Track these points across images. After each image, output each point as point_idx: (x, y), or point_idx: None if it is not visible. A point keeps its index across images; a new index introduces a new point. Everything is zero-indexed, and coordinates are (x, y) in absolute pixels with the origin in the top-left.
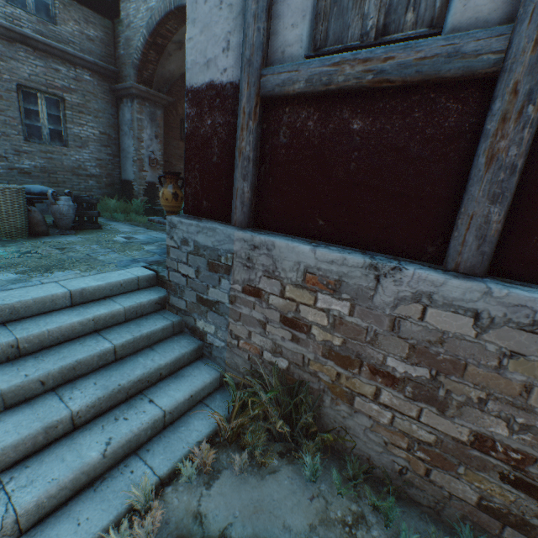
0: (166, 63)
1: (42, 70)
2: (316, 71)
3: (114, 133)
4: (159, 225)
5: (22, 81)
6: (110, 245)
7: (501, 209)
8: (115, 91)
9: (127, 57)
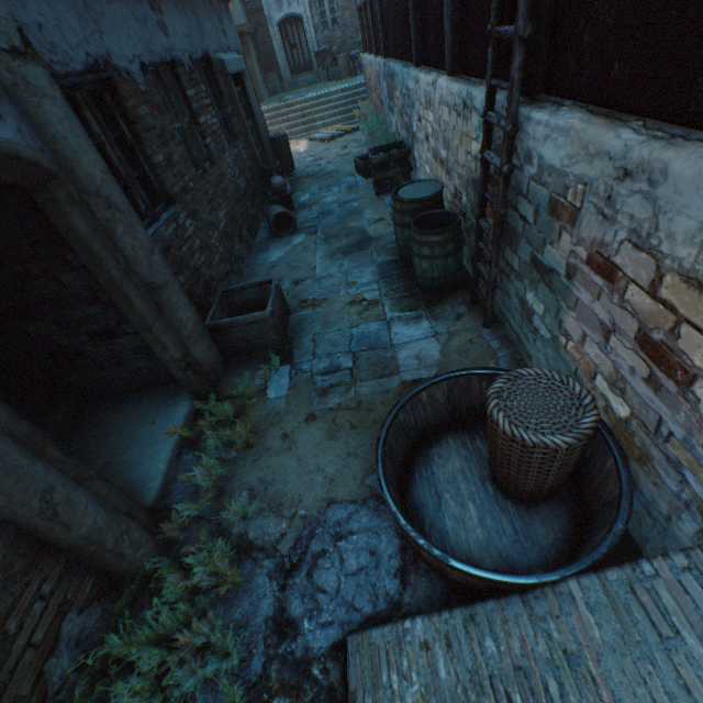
0: None
1: None
2: (358, 2)
3: None
4: None
5: None
6: None
7: (366, 38)
8: None
9: None
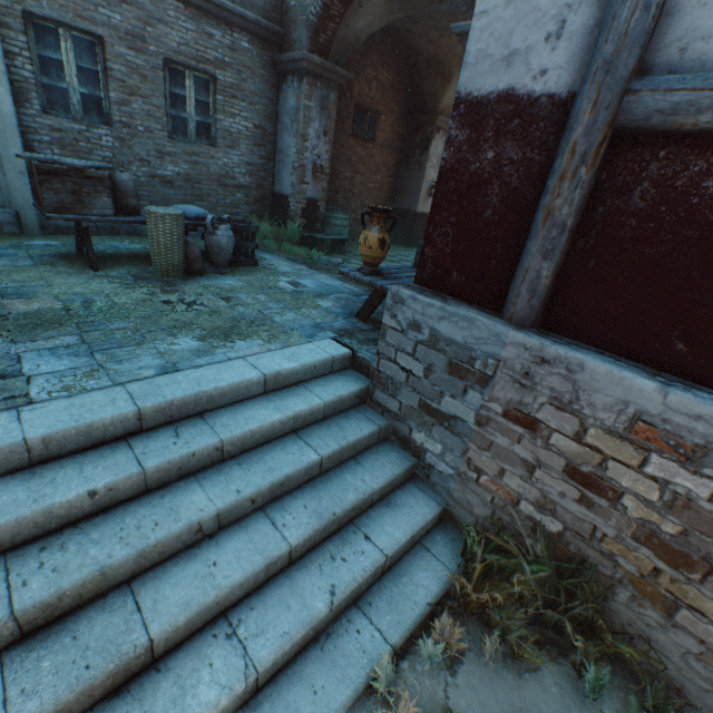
0: (351, 19)
1: (193, 36)
2: None
3: (271, 126)
4: (321, 262)
5: (169, 55)
6: (278, 295)
7: None
8: (278, 64)
9: (299, 11)
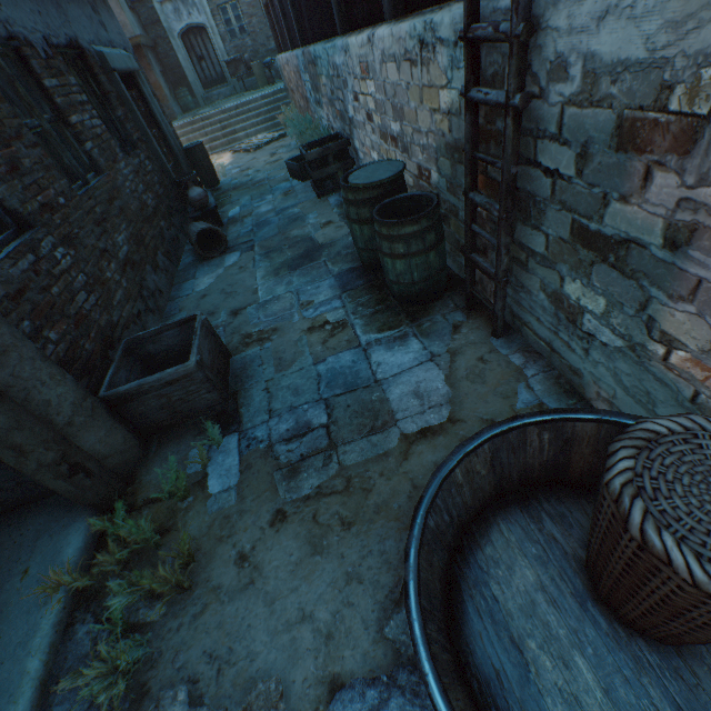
0: None
1: None
2: None
3: None
4: None
5: None
6: None
7: (279, 35)
8: None
9: None
